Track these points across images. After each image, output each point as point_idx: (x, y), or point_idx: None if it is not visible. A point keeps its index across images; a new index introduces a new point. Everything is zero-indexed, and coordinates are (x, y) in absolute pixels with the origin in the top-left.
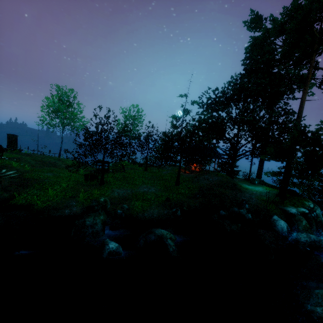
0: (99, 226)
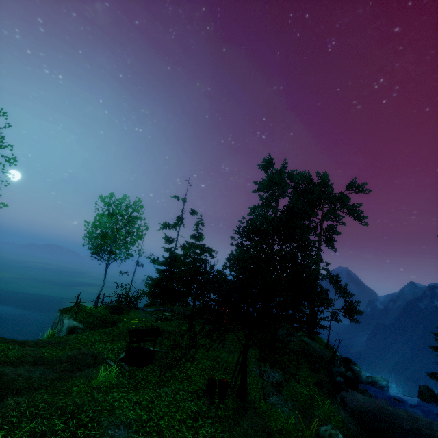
0: None
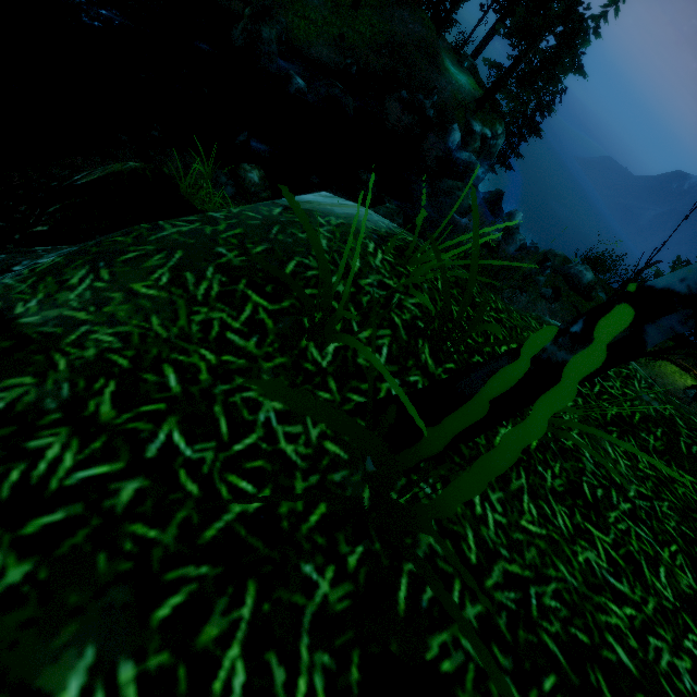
0: (275, 47)
